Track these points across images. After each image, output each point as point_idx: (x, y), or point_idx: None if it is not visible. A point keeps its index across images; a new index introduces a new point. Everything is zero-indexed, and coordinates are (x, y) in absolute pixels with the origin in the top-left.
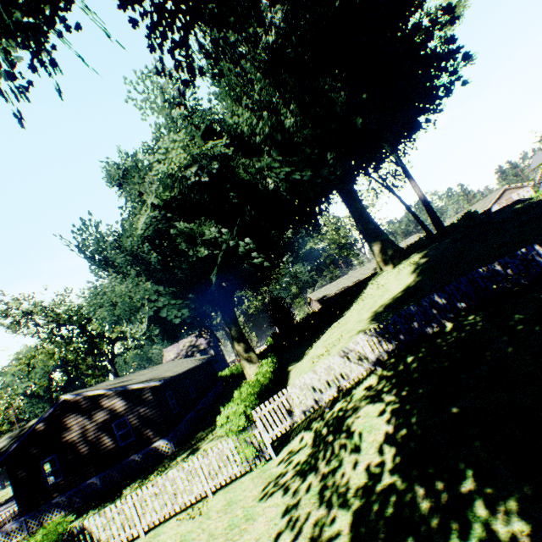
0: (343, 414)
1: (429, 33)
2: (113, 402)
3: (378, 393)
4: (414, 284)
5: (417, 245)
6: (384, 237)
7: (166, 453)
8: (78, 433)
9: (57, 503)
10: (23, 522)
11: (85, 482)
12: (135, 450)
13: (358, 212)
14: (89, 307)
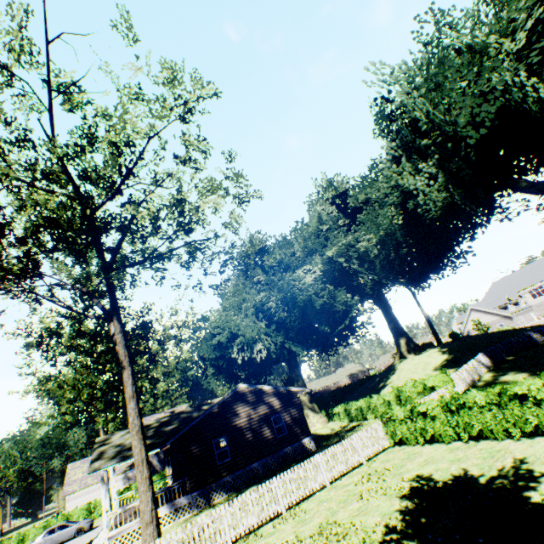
0: (490, 381)
1: (461, 241)
2: (272, 400)
3: (502, 374)
4: (451, 357)
5: (426, 345)
6: (407, 335)
7: (310, 450)
8: (244, 420)
9: (223, 483)
10: (193, 498)
11: (249, 465)
12: (288, 442)
13: (392, 316)
14: (219, 329)
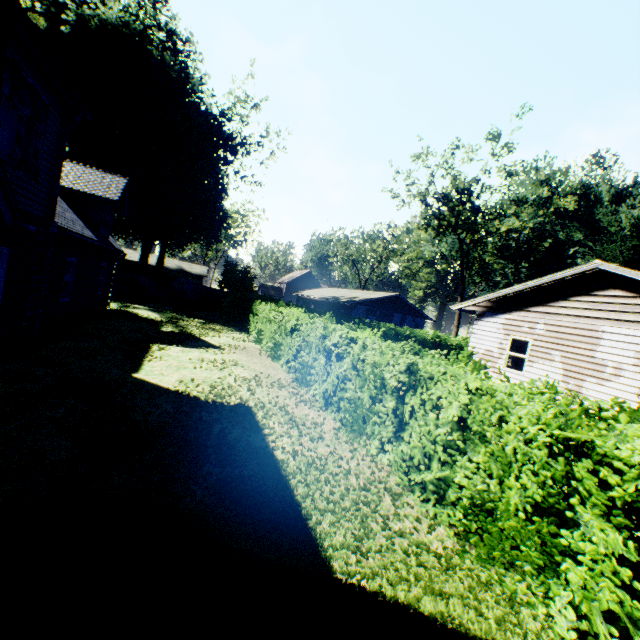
0: None
1: None
2: None
3: None
4: None
5: None
6: None
7: None
8: None
9: None
10: None
11: None
12: None
13: None
14: None
